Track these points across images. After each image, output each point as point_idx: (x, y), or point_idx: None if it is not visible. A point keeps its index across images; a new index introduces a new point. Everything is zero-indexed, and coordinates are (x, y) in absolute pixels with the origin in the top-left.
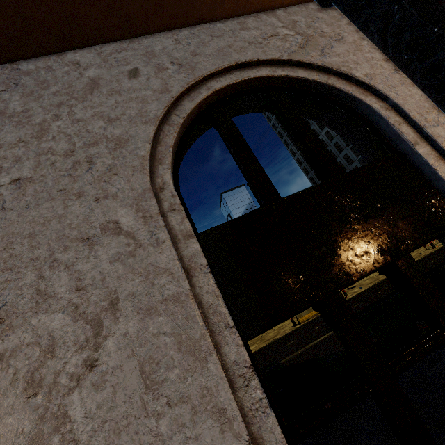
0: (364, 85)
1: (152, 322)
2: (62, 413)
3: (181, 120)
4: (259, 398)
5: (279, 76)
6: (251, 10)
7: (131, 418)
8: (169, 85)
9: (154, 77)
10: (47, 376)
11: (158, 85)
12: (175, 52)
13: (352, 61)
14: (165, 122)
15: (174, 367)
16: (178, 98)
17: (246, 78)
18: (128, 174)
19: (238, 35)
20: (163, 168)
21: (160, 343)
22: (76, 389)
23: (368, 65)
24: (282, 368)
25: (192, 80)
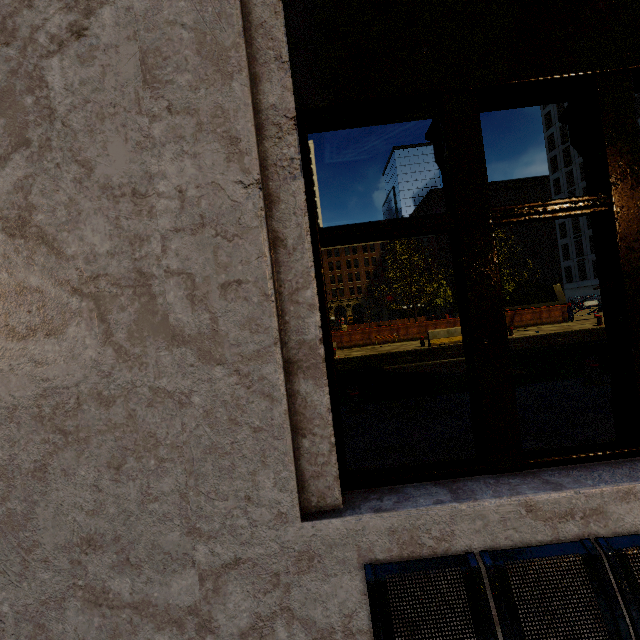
0: None
1: (169, 5)
2: (38, 75)
3: None
4: (290, 156)
5: None
6: None
7: (120, 109)
8: None
9: None
10: (22, 28)
11: None
12: None
13: None
14: None
15: (187, 71)
16: None
17: None
18: None
19: None
20: None
21: (174, 35)
22: (57, 55)
23: None
24: (383, 372)
25: None
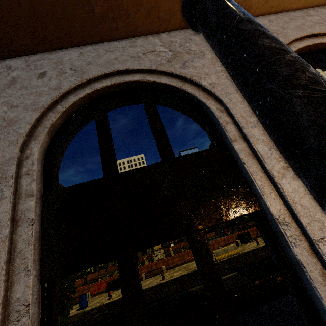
0: (208, 91)
1: None
2: None
3: (62, 109)
4: None
5: (148, 81)
6: (141, 34)
7: None
8: (61, 85)
9: (54, 78)
10: None
11: (54, 84)
12: (76, 61)
13: (204, 72)
14: (51, 109)
15: None
16: (66, 93)
17: (121, 81)
18: (5, 145)
19: (126, 50)
20: (35, 143)
21: None
22: None
23: (215, 76)
24: (189, 296)
25: (79, 81)
